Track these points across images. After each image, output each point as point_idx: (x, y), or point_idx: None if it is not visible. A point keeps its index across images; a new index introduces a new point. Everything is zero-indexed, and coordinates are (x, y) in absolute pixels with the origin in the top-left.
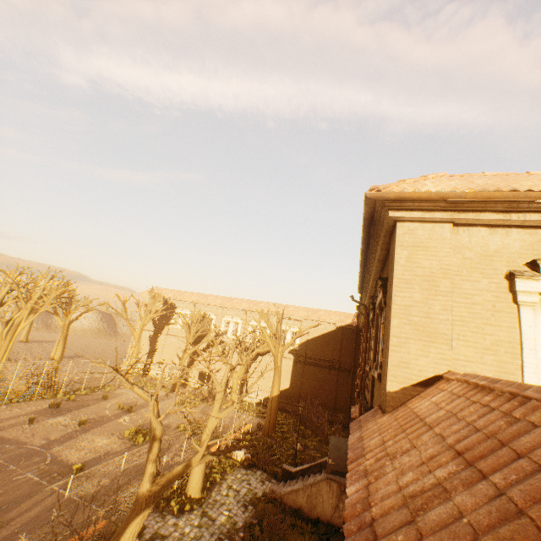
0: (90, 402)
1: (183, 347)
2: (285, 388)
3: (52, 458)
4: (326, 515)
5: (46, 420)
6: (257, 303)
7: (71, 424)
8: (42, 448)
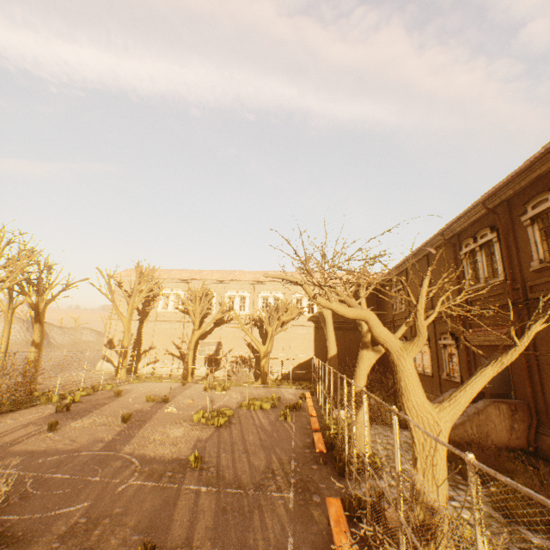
0: (103, 401)
1: (180, 332)
2: (309, 358)
3: (138, 458)
4: (502, 440)
5: (70, 424)
6: (263, 273)
7: (111, 423)
8: (107, 451)
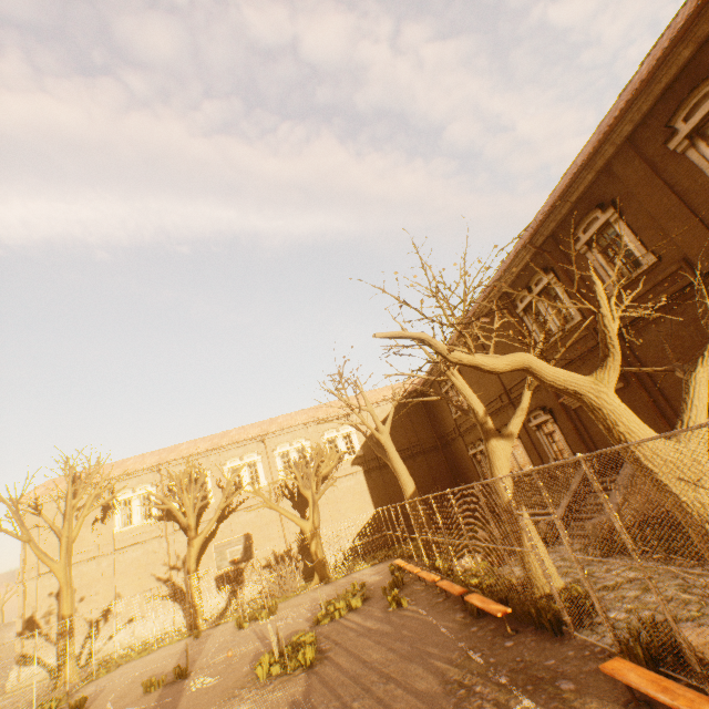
0: None
1: (162, 554)
2: (370, 516)
3: None
4: None
5: None
6: (271, 421)
7: None
8: None
